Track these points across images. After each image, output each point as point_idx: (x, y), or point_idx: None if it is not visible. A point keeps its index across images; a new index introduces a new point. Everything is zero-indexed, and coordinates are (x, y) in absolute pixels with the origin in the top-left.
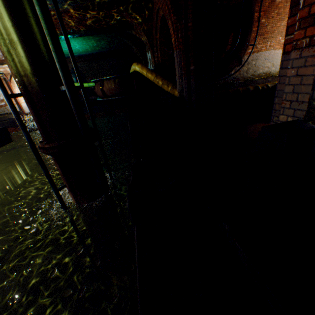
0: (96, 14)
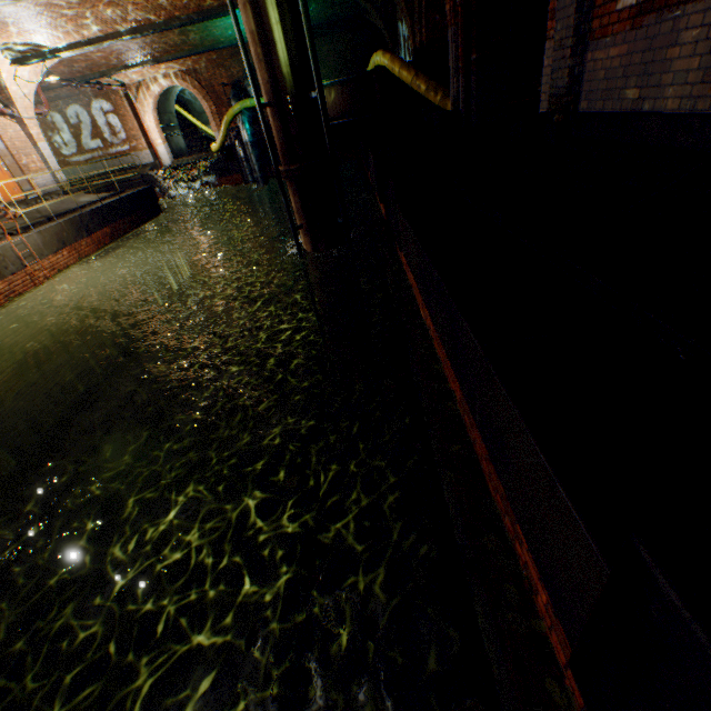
0: None
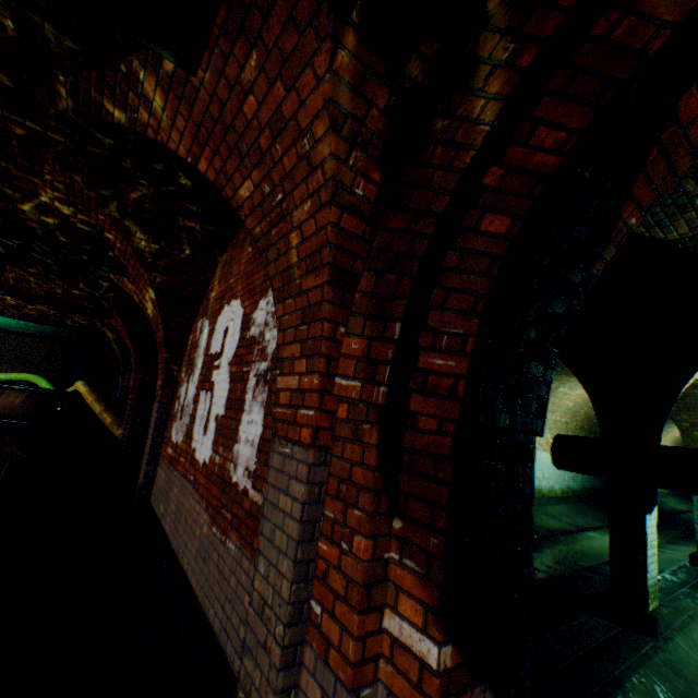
0: (52, 309)
